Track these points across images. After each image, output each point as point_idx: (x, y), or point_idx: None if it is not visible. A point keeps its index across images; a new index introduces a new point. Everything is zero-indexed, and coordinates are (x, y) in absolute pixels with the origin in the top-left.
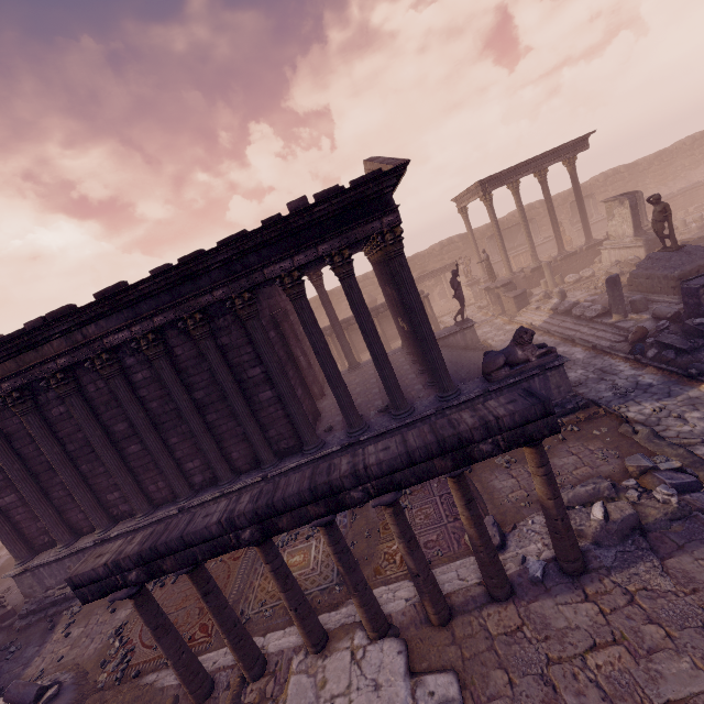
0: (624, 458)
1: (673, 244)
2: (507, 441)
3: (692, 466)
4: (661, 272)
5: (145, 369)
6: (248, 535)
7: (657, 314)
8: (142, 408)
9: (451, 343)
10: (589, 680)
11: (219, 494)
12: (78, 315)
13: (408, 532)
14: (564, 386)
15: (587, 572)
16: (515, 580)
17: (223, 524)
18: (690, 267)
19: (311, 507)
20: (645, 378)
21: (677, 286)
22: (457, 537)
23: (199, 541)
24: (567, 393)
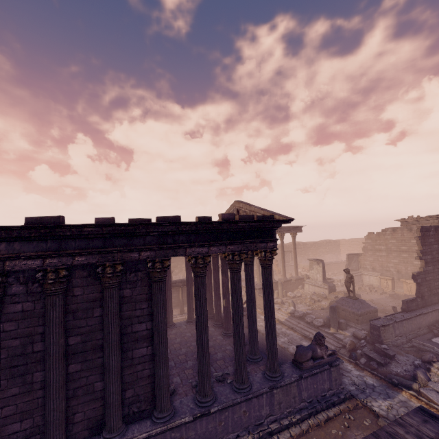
0: None
1: (354, 296)
2: None
3: None
4: (351, 309)
5: (30, 300)
6: None
7: (356, 334)
8: None
9: None
10: None
11: None
12: (1, 231)
13: None
14: (338, 380)
15: None
16: None
17: None
18: (364, 311)
19: None
20: (368, 379)
21: (359, 319)
22: None
23: None
24: (339, 385)
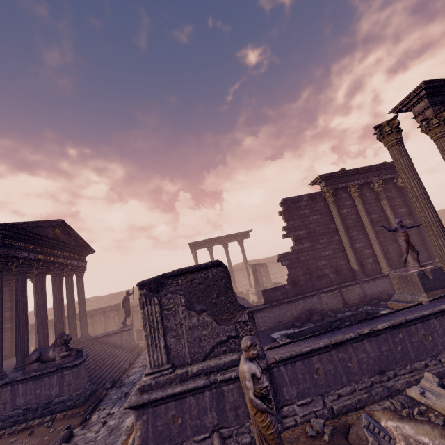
0: None
1: None
2: None
3: None
4: None
5: None
6: None
7: None
8: None
9: (112, 341)
10: None
11: None
12: None
13: None
14: (74, 384)
15: None
16: None
17: None
18: None
19: None
20: None
21: None
22: None
23: None
24: (74, 391)
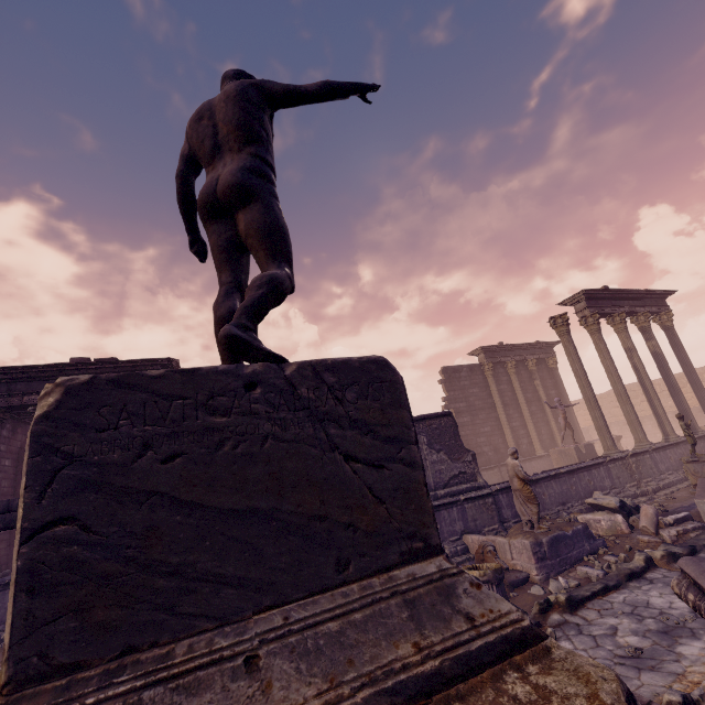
0: None
1: None
2: None
3: None
4: None
5: None
6: None
7: None
8: None
9: None
10: None
11: None
12: None
13: None
14: None
15: None
16: None
17: None
18: None
19: None
20: None
21: None
22: None
23: None
24: None
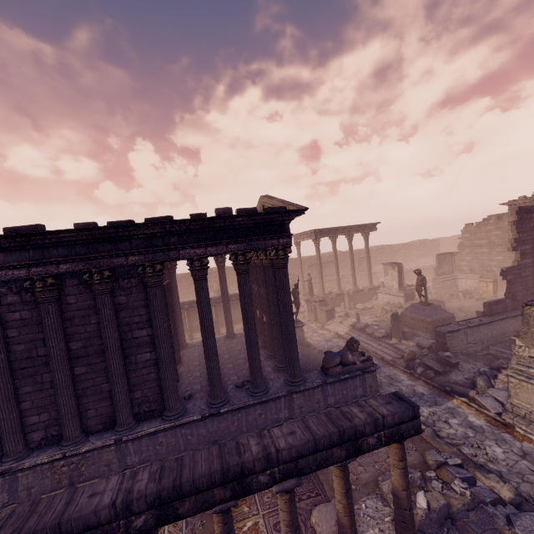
0: (425, 452)
1: (426, 301)
2: (387, 437)
3: (464, 463)
4: (420, 316)
5: (27, 309)
6: (141, 522)
7: (420, 343)
8: (5, 349)
9: None
10: None
11: (60, 456)
12: None
13: (296, 520)
14: (375, 387)
15: None
16: None
17: (118, 507)
18: (435, 318)
19: (218, 490)
20: (418, 388)
21: (428, 328)
22: (303, 519)
23: (79, 530)
24: (375, 392)
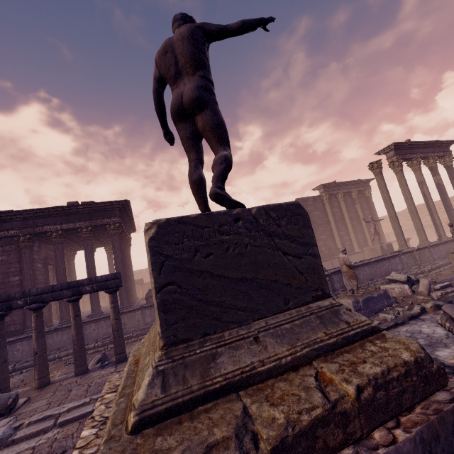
0: None
1: None
2: (98, 287)
3: None
4: None
5: None
6: None
7: None
8: None
9: None
10: (88, 385)
11: None
12: None
13: (40, 328)
14: None
15: (125, 361)
16: (92, 369)
17: None
18: None
19: None
20: None
21: None
22: None
23: None
24: None
